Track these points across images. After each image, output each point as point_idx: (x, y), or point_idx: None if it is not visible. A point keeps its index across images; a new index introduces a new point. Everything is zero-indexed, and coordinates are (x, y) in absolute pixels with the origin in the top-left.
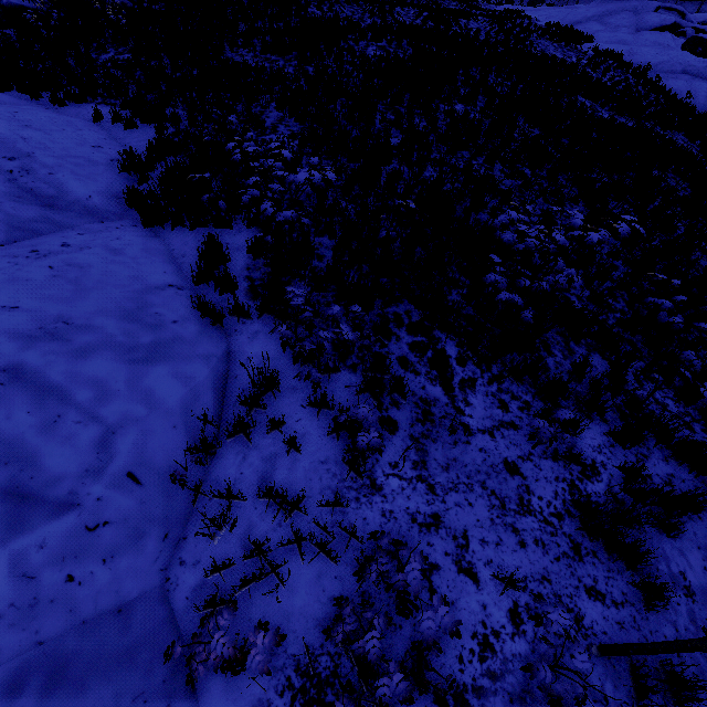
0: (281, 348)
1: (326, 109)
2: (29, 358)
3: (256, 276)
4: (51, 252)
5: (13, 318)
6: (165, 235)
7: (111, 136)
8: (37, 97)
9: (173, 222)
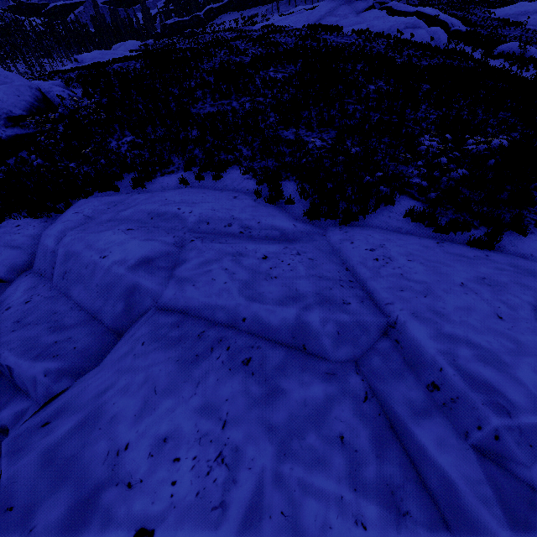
0: (533, 242)
1: (321, 117)
2: (526, 299)
3: (453, 217)
4: (382, 255)
5: (476, 288)
6: (365, 224)
7: (214, 190)
8: (118, 190)
9: (364, 214)
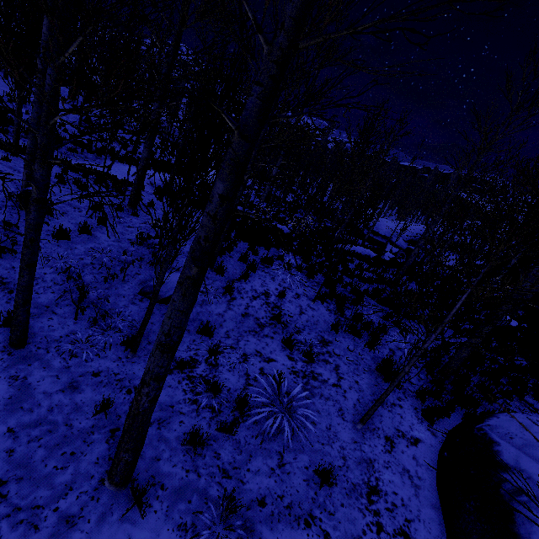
0: None
1: None
2: None
3: None
4: None
5: None
6: None
7: None
8: None
9: None
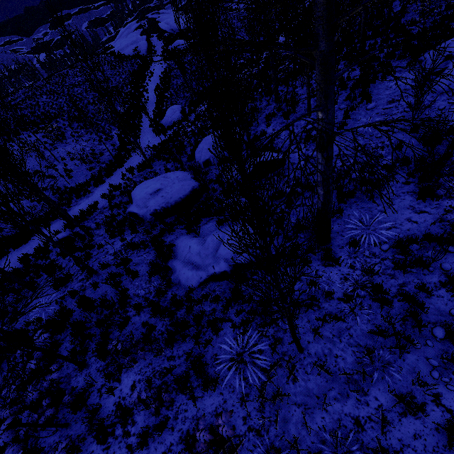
0: None
1: None
2: None
3: None
4: None
5: None
6: None
7: None
8: None
9: None
